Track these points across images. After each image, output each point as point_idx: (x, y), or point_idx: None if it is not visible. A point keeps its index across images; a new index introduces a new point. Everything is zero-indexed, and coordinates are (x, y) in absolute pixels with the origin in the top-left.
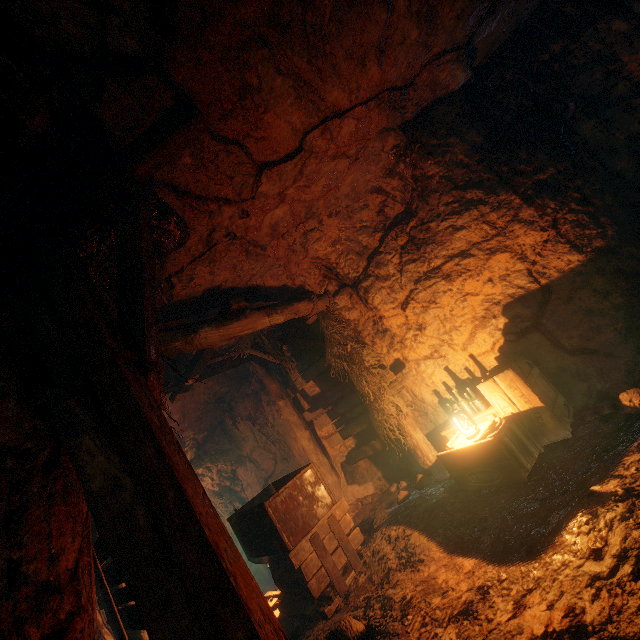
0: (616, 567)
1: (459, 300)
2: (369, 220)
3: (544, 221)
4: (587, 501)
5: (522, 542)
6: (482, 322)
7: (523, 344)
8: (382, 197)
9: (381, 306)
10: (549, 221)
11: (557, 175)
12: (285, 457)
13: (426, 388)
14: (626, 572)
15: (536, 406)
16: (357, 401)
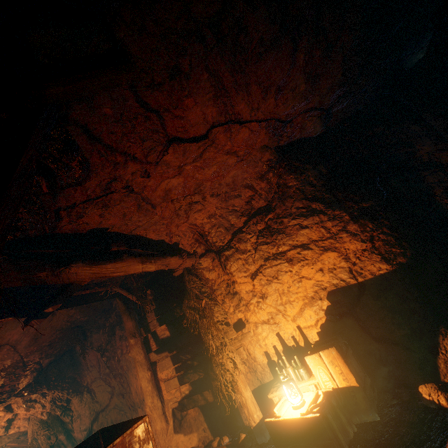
0: None
1: (296, 280)
2: (239, 206)
3: (364, 235)
4: None
5: None
6: (311, 301)
7: (340, 325)
8: (252, 192)
9: (236, 273)
10: (368, 236)
11: (375, 206)
12: (122, 392)
13: (259, 348)
14: None
15: (352, 385)
16: (200, 350)
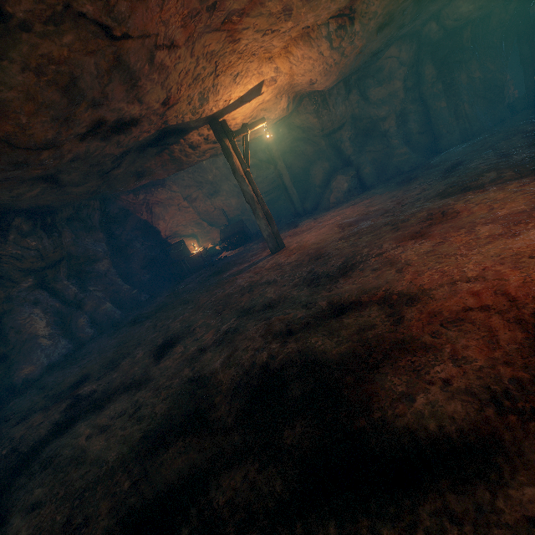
0: None
1: None
2: None
3: None
4: None
5: None
6: None
7: None
8: None
9: None
10: None
11: None
12: None
13: None
14: None
15: None
16: None
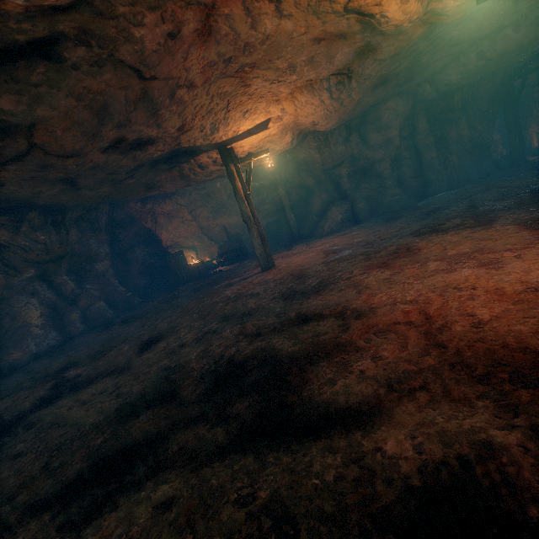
0: None
1: None
2: None
3: None
4: None
5: None
6: None
7: None
8: None
9: None
10: None
11: None
12: None
13: None
14: None
15: None
16: None
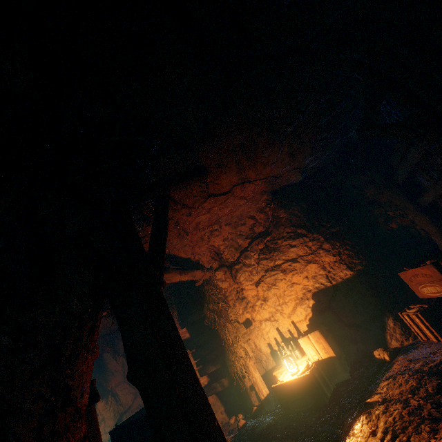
0: (383, 437)
1: (289, 286)
2: (245, 231)
3: (334, 251)
4: (364, 407)
5: (330, 440)
6: (301, 301)
7: (322, 318)
8: (254, 221)
9: (244, 282)
10: (337, 252)
11: (340, 231)
12: None
13: (263, 341)
14: (388, 439)
15: (331, 356)
16: (217, 346)
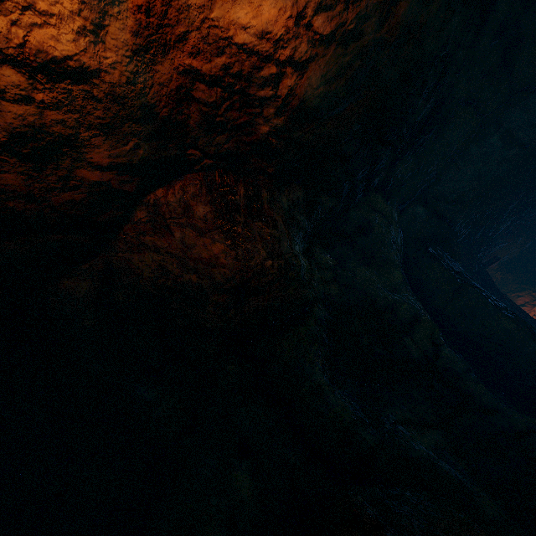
0: None
1: None
2: None
3: None
4: None
5: None
6: None
7: None
8: None
9: None
10: None
11: None
12: None
13: None
14: None
15: None
16: None
